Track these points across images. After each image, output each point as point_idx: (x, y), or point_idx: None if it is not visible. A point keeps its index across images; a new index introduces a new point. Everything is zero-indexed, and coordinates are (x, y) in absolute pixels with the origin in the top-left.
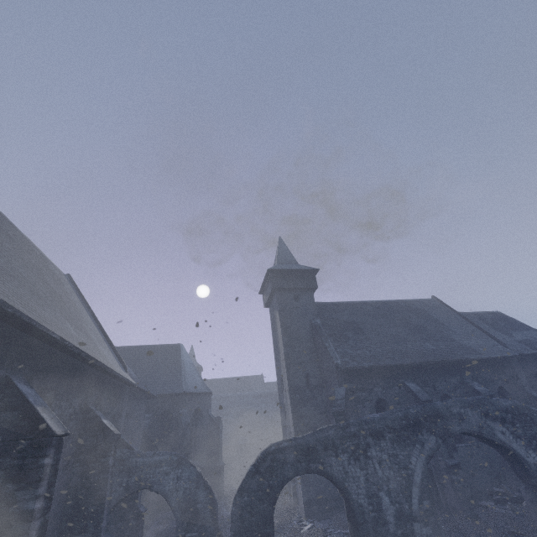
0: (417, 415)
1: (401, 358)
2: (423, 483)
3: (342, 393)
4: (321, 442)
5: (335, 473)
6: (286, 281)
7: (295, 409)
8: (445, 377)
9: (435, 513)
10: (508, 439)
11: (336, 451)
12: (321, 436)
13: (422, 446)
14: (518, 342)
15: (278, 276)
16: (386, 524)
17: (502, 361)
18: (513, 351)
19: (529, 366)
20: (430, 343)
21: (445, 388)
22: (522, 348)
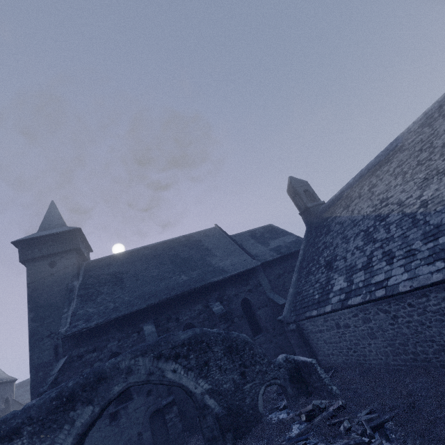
0: (74, 388)
1: (144, 302)
2: None
3: (60, 365)
4: None
5: None
6: (39, 249)
7: (36, 390)
8: (190, 306)
9: None
10: (178, 376)
11: None
12: None
13: (72, 425)
14: (269, 250)
15: (29, 246)
16: None
17: (248, 273)
18: (261, 260)
19: (274, 270)
20: (186, 275)
21: (190, 317)
22: (270, 255)
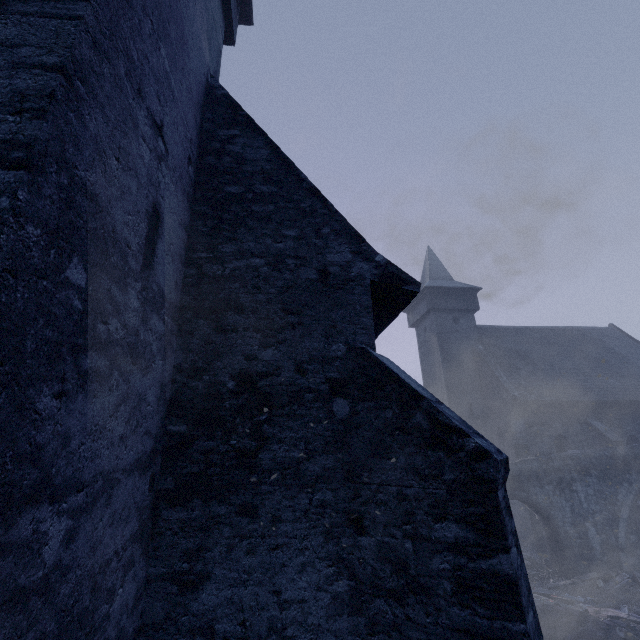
0: (625, 456)
1: (584, 394)
2: (630, 519)
3: (521, 426)
4: (525, 473)
5: (540, 502)
6: (444, 301)
7: None
8: (633, 417)
9: None
10: None
11: (540, 482)
12: (525, 467)
13: (630, 486)
14: None
15: (435, 294)
16: (592, 551)
17: None
18: None
19: None
20: (615, 380)
21: (633, 429)
22: None
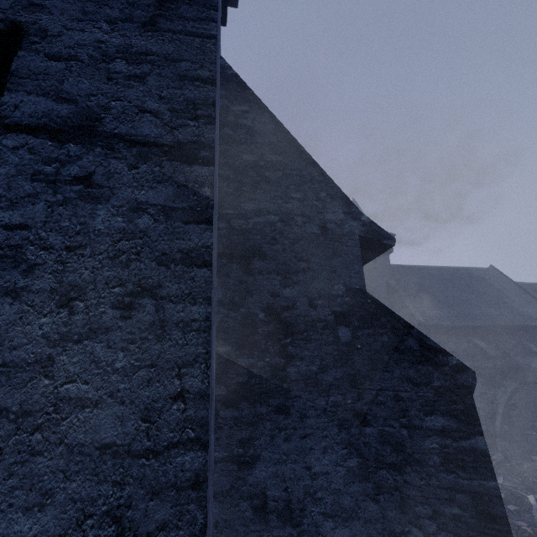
0: (503, 367)
1: (471, 320)
2: (504, 414)
3: None
4: None
5: None
6: None
7: None
8: (506, 338)
9: (512, 434)
10: None
11: None
12: None
13: (505, 389)
14: None
15: None
16: None
17: None
18: None
19: None
20: (494, 309)
21: (506, 347)
22: None
